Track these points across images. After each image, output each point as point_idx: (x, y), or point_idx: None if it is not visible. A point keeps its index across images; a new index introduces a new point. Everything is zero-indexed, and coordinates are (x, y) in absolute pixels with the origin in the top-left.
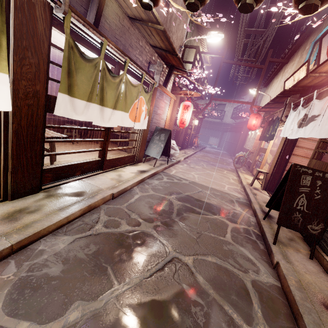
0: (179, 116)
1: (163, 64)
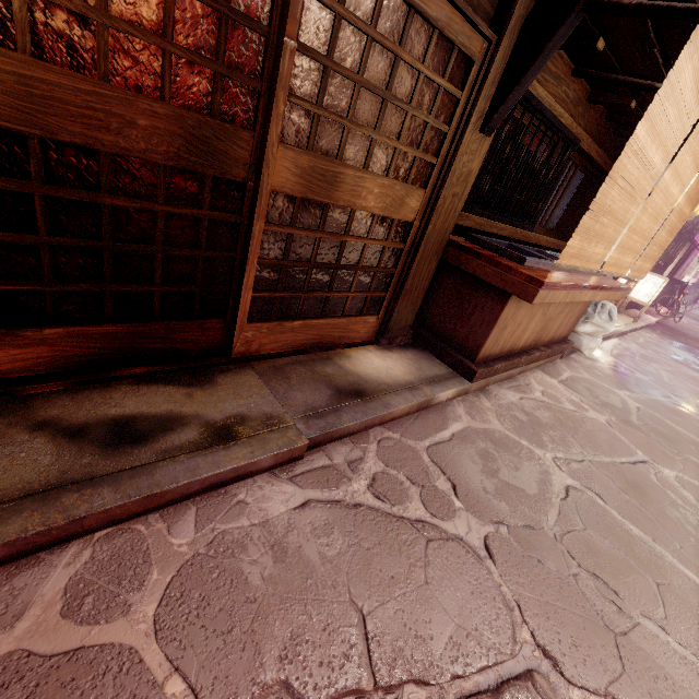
0: None
1: None
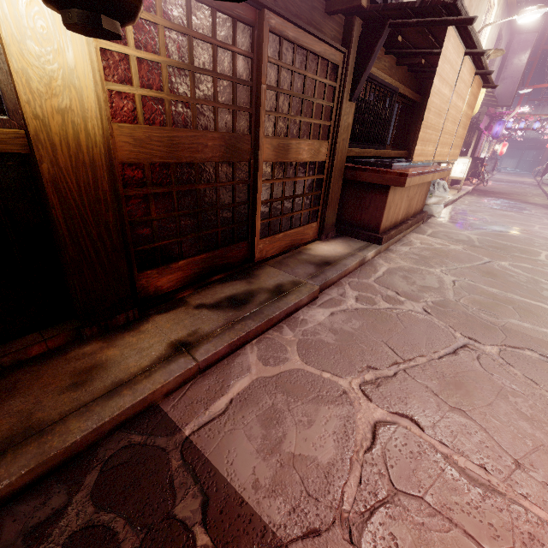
0: (499, 150)
1: None
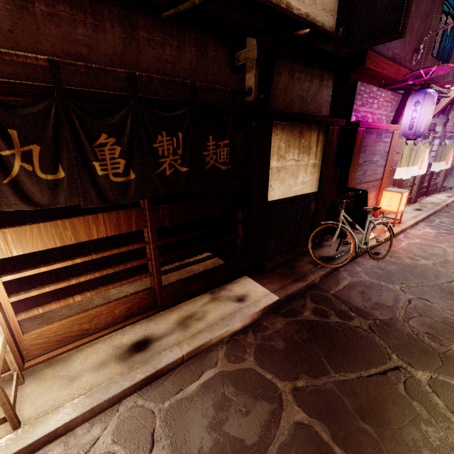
0: None
1: None
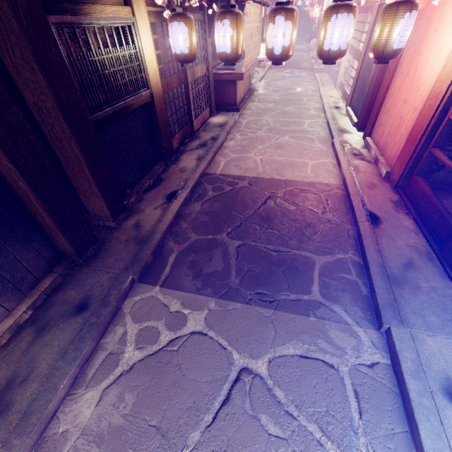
0: None
1: None
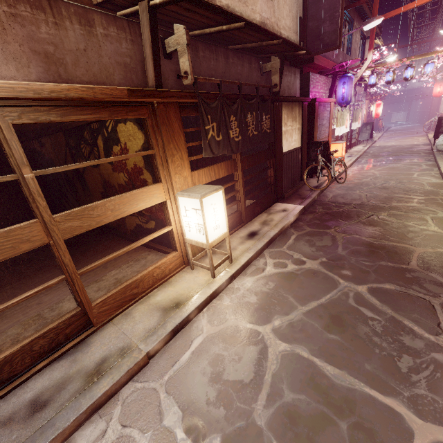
0: (374, 112)
1: (361, 88)
